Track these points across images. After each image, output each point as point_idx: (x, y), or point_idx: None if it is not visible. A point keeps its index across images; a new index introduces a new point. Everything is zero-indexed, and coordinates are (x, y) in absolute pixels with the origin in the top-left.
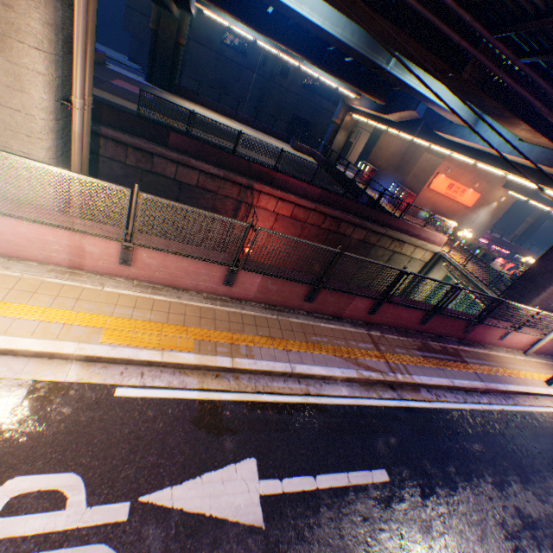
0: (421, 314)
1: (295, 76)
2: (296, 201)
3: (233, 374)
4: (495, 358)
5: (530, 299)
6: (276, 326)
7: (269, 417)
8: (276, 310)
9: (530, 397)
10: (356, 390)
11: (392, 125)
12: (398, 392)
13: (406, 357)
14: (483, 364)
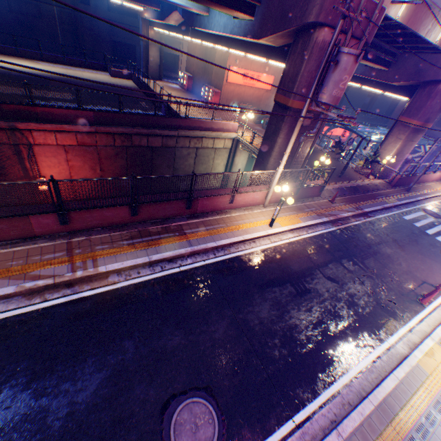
0: (126, 208)
1: (96, 0)
2: (74, 129)
3: None
4: (227, 219)
5: (267, 161)
6: None
7: None
8: None
9: (247, 243)
10: (14, 303)
11: (176, 30)
12: (76, 288)
13: (106, 251)
14: (206, 229)
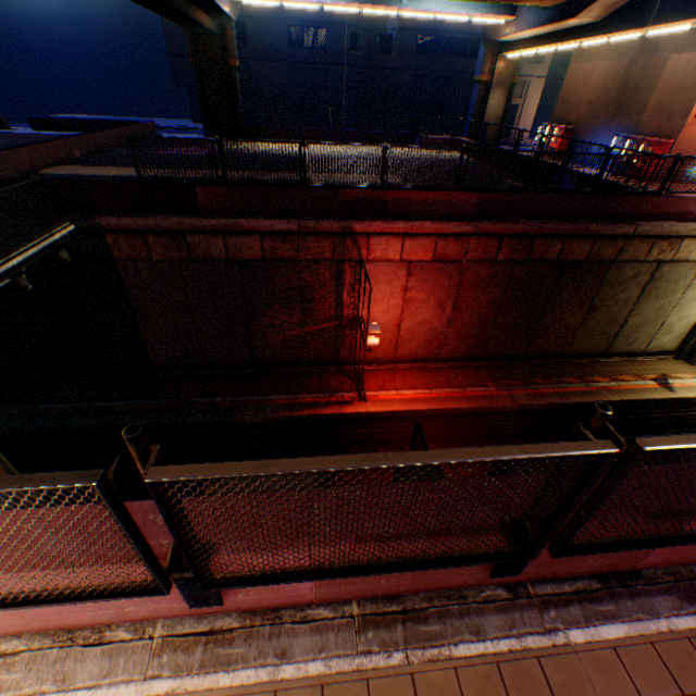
0: None
1: (401, 43)
2: (436, 230)
3: None
4: None
5: None
6: None
7: None
8: (402, 619)
9: None
10: None
11: (590, 31)
12: None
13: None
14: None
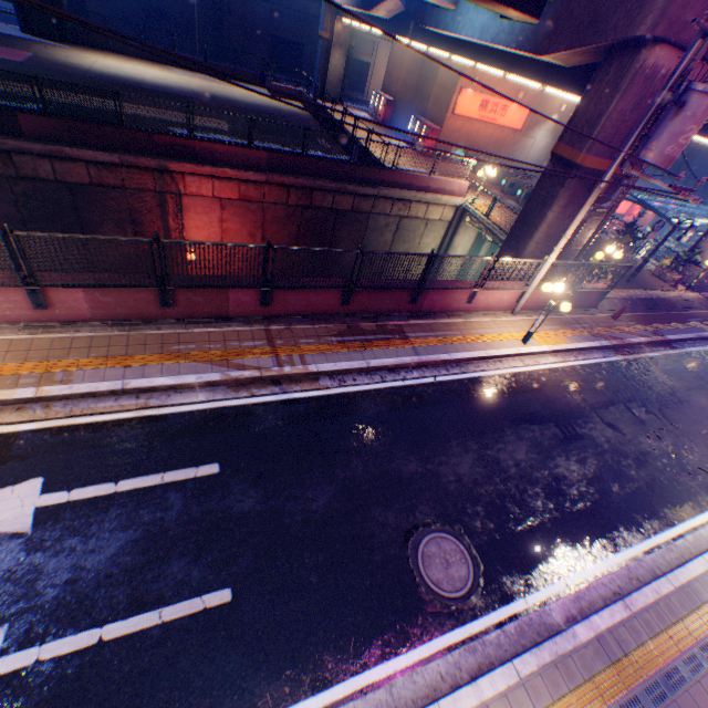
0: (337, 293)
1: None
2: (238, 176)
3: (44, 404)
4: (461, 326)
5: (524, 245)
6: (123, 343)
7: (79, 438)
8: (130, 325)
9: (490, 362)
10: (220, 393)
11: (384, 26)
12: (284, 386)
13: (312, 347)
14: (435, 336)
